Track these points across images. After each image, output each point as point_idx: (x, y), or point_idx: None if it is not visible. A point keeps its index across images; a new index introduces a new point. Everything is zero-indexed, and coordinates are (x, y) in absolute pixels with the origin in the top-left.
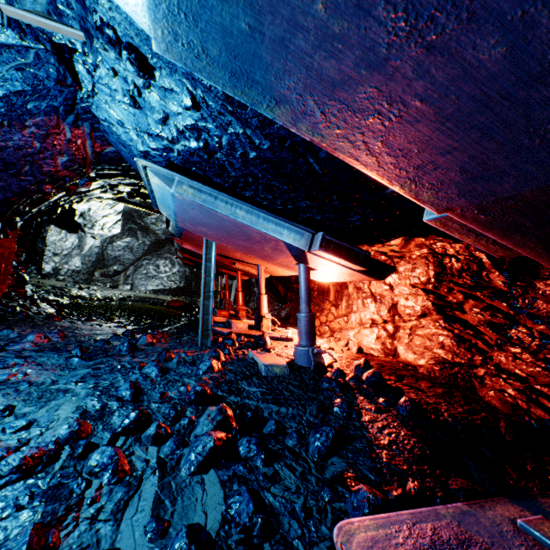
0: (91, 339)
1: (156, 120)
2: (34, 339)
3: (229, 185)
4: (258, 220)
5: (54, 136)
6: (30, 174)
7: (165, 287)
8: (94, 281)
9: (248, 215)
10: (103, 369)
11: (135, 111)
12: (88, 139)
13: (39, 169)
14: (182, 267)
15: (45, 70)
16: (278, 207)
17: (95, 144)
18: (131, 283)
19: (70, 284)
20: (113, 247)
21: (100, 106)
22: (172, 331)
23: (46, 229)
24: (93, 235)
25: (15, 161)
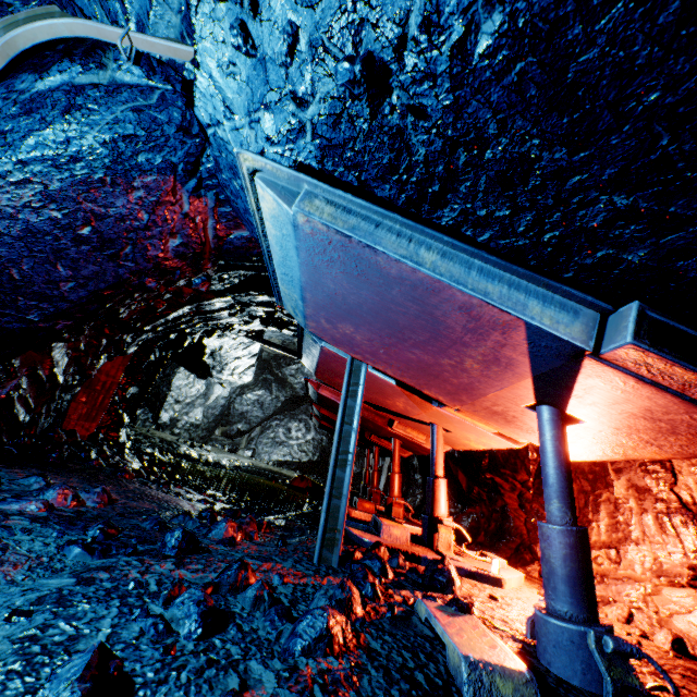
0: (146, 513)
1: (277, 52)
2: (55, 497)
3: (408, 195)
4: (466, 273)
5: (167, 206)
6: (131, 259)
7: (293, 459)
8: (212, 440)
9: (445, 261)
10: (95, 586)
11: (248, 70)
12: (210, 217)
13: (143, 252)
14: (319, 434)
15: (169, 113)
16: (515, 242)
17: (219, 225)
18: (254, 448)
19: (182, 440)
20: (242, 400)
21: (203, 93)
22: (278, 522)
23: (175, 371)
24: (221, 382)
25: (114, 236)
